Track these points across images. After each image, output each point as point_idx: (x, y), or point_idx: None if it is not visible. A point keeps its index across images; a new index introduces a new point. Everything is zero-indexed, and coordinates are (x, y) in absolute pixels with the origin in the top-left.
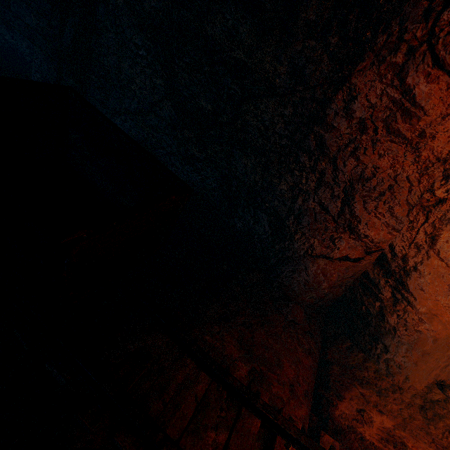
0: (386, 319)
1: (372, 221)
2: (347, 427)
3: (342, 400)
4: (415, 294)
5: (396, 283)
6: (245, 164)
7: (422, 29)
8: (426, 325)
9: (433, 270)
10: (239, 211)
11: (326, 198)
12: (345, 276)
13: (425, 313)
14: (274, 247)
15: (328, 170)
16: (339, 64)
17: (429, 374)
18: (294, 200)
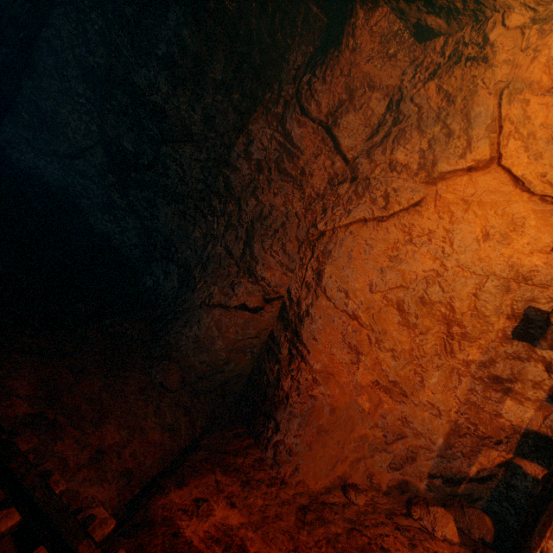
0: (281, 384)
1: (268, 260)
2: (162, 519)
3: (182, 489)
4: (309, 346)
5: (292, 335)
6: (166, 213)
7: (292, 89)
8: (321, 388)
9: (323, 313)
10: (152, 267)
11: (231, 241)
12: (247, 335)
13: (320, 371)
14: (176, 302)
15: (234, 212)
16: (241, 115)
17: (332, 468)
18: (205, 248)
